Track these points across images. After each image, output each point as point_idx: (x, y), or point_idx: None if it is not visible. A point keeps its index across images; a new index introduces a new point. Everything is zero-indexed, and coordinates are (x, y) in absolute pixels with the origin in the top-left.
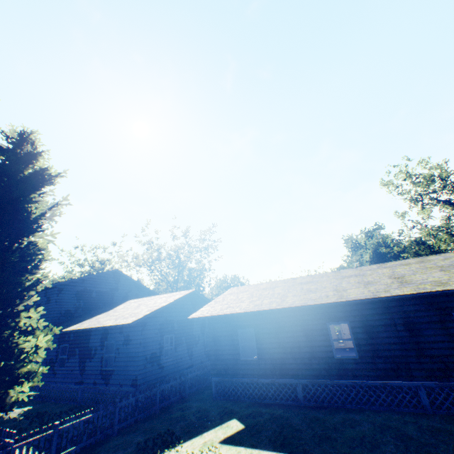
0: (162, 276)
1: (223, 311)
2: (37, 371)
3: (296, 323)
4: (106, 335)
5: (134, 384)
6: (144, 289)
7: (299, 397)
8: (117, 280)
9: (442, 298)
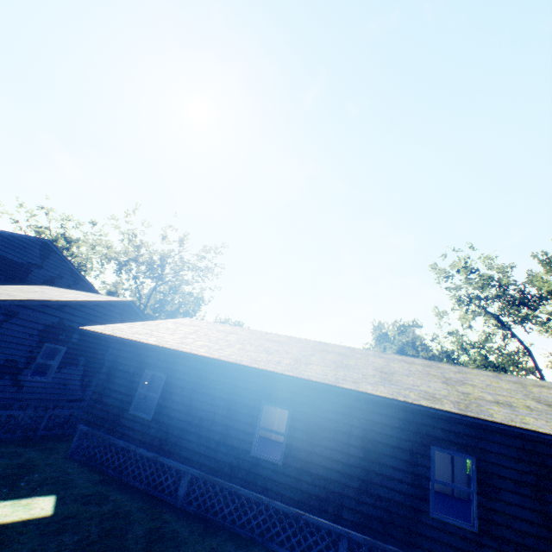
0: (136, 284)
1: (132, 335)
2: None
3: (223, 387)
4: None
5: None
6: (84, 283)
7: (178, 493)
8: (45, 255)
9: (426, 419)
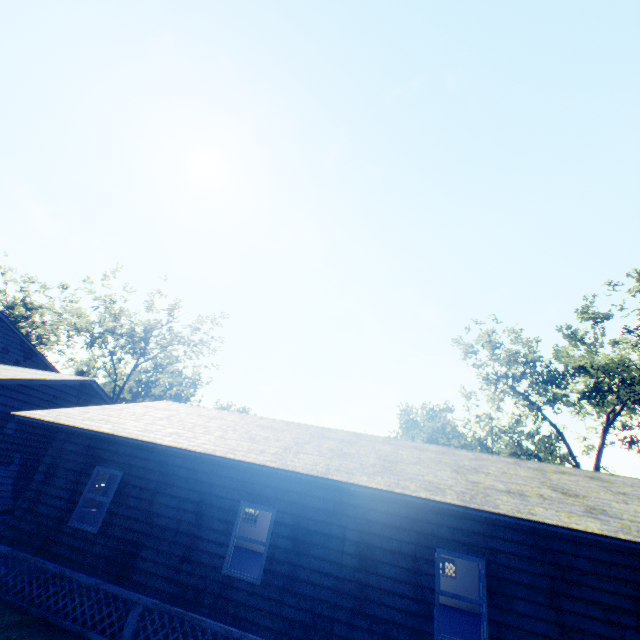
0: (112, 361)
1: (81, 422)
2: None
3: (194, 486)
4: None
5: None
6: (38, 359)
7: (123, 633)
8: None
9: (431, 515)
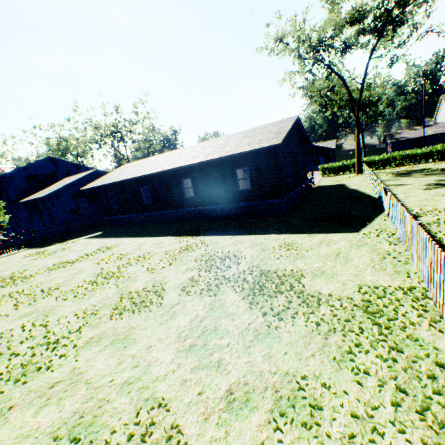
0: (116, 149)
1: (95, 185)
2: (4, 222)
3: (130, 189)
4: (44, 202)
5: (64, 223)
6: (83, 168)
7: (135, 222)
8: (55, 164)
9: (178, 172)
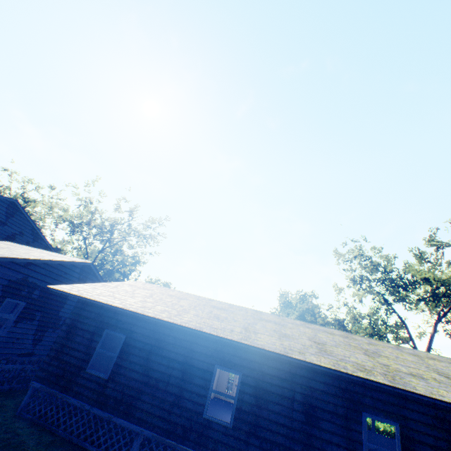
0: (85, 244)
1: (98, 297)
2: None
3: (179, 350)
4: None
5: None
6: (42, 241)
7: None
8: (10, 213)
9: (358, 387)
